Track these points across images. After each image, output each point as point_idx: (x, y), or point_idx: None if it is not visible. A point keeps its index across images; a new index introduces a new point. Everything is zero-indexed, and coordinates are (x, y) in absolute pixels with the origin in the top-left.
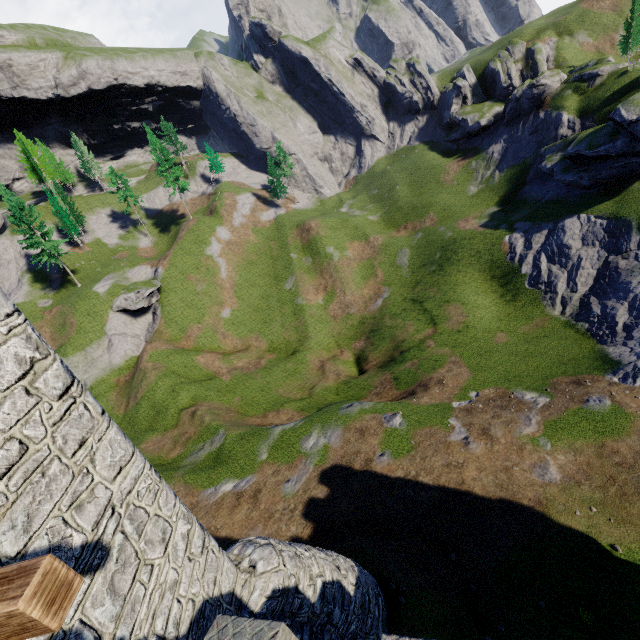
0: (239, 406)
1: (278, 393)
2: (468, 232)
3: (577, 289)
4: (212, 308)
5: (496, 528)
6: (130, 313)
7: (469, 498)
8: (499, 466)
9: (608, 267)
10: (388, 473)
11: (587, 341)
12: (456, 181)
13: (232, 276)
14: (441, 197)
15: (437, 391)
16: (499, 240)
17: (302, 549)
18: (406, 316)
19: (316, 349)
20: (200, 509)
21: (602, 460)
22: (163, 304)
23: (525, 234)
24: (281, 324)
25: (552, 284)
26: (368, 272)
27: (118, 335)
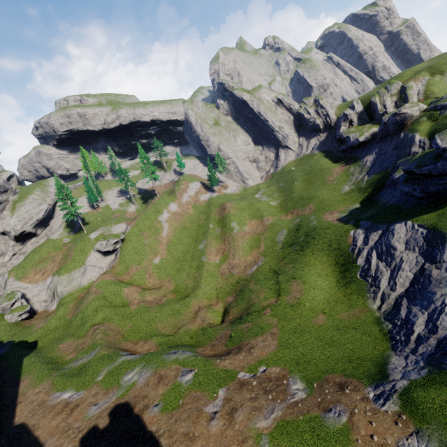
0: (127, 331)
1: (156, 326)
2: (326, 223)
3: (395, 288)
4: (149, 256)
5: None
6: (103, 253)
7: None
8: None
9: (423, 273)
10: (148, 424)
11: (383, 343)
12: (336, 181)
13: (169, 235)
14: (321, 192)
15: (240, 357)
16: (346, 233)
17: None
18: (264, 284)
19: (200, 297)
20: (43, 407)
21: None
22: (122, 249)
23: (366, 231)
24: (187, 273)
25: (377, 279)
26: (255, 244)
27: (91, 266)
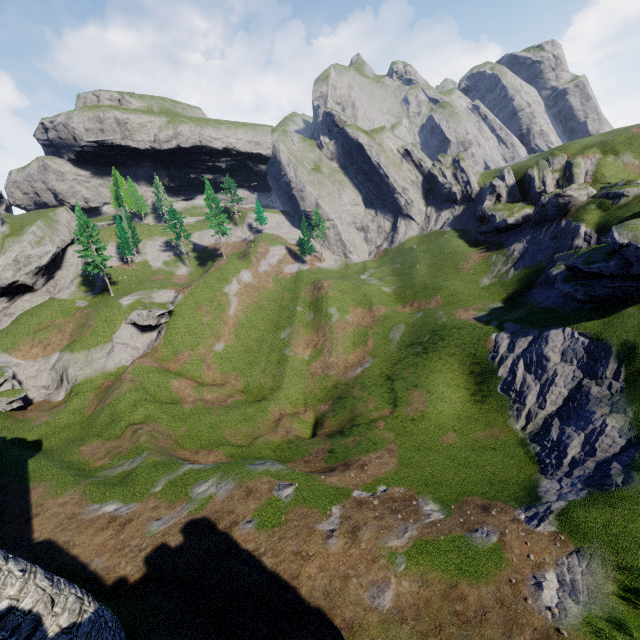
0: (181, 436)
1: (223, 434)
2: (460, 321)
3: (545, 406)
4: (209, 339)
5: (291, 638)
6: (140, 327)
7: (291, 596)
8: (341, 571)
9: (580, 390)
10: (241, 542)
11: (530, 466)
12: (473, 270)
13: (238, 315)
14: (453, 283)
15: (351, 474)
16: (486, 336)
17: (18, 567)
18: (374, 391)
19: (282, 401)
20: (76, 521)
21: (444, 602)
22: (169, 326)
23: (512, 336)
24: (263, 369)
25: (523, 394)
26: (360, 339)
27: (121, 344)
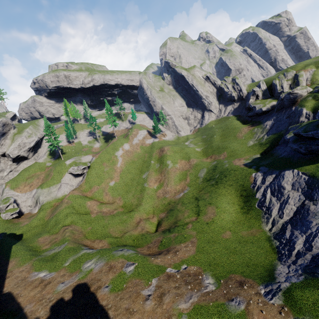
0: (88, 232)
1: (109, 230)
2: (235, 166)
3: (283, 216)
4: (107, 180)
5: None
6: (74, 175)
7: None
8: None
9: (303, 207)
10: (100, 300)
11: (272, 255)
12: (244, 137)
13: (122, 166)
14: (233, 144)
15: (169, 257)
16: (249, 174)
17: None
18: (188, 206)
19: (141, 212)
20: (24, 281)
21: None
22: (88, 173)
23: (263, 174)
24: (133, 194)
25: (270, 209)
26: (183, 177)
27: (65, 183)
